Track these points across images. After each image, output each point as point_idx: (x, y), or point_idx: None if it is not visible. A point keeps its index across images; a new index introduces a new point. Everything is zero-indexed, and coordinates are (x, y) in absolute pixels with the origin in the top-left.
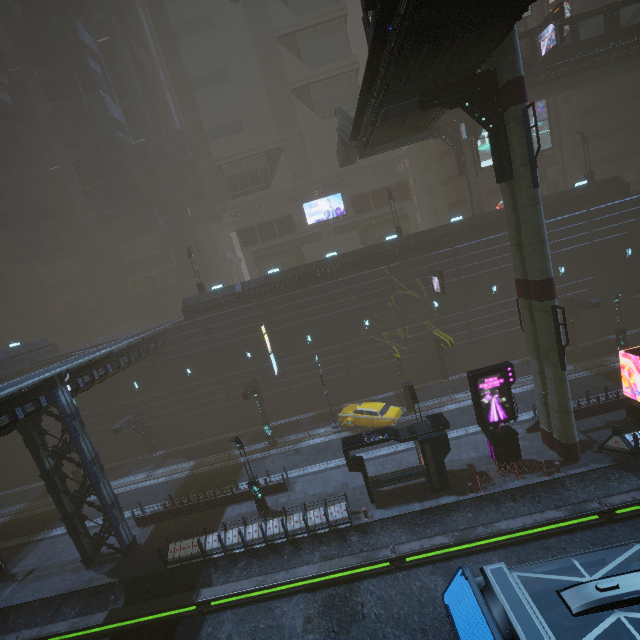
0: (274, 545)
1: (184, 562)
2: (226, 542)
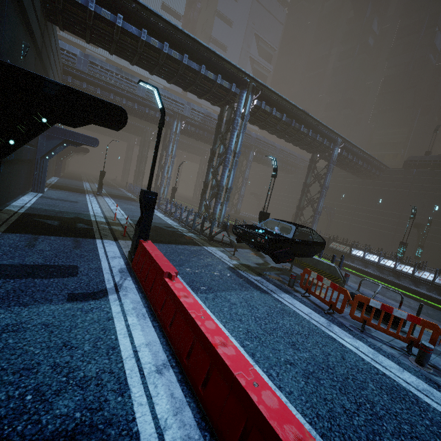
0: (398, 274)
1: (336, 251)
2: (365, 256)
